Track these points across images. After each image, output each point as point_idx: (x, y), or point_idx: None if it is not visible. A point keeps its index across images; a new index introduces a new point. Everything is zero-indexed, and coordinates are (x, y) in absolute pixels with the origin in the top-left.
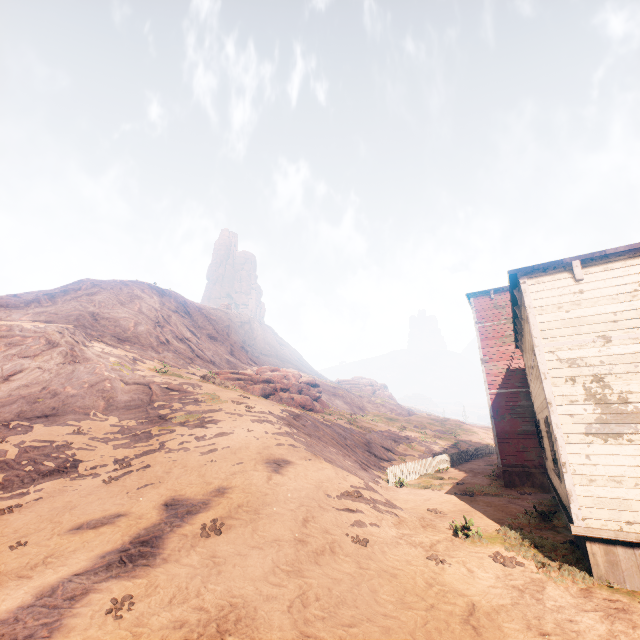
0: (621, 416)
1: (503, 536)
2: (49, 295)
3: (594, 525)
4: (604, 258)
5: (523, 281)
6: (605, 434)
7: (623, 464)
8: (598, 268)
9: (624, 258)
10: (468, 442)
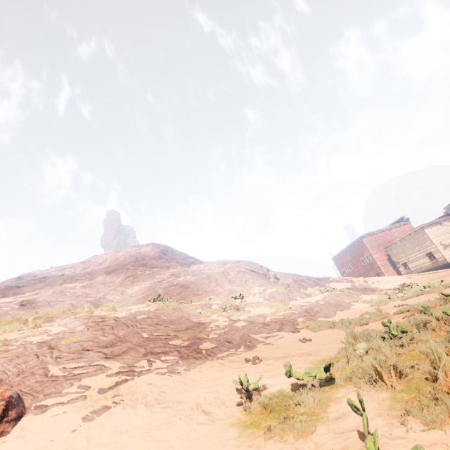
0: (445, 246)
1: None
2: (161, 252)
3: (449, 261)
4: (432, 225)
5: (423, 229)
6: (444, 249)
7: (448, 252)
8: (432, 226)
9: (434, 225)
10: None
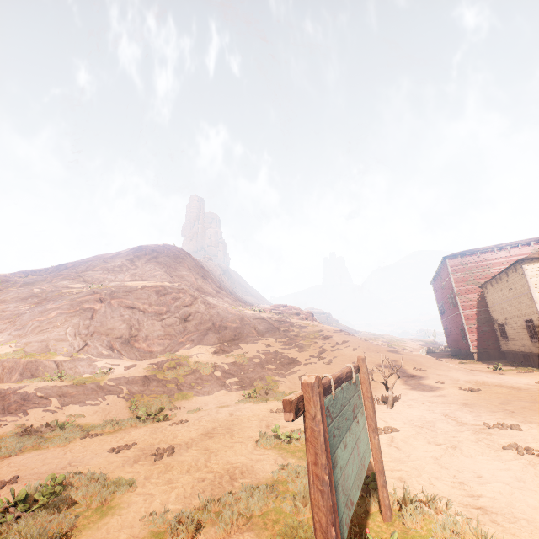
0: None
1: (512, 369)
2: (129, 260)
3: None
4: None
5: (523, 264)
6: None
7: None
8: None
9: None
10: (410, 347)
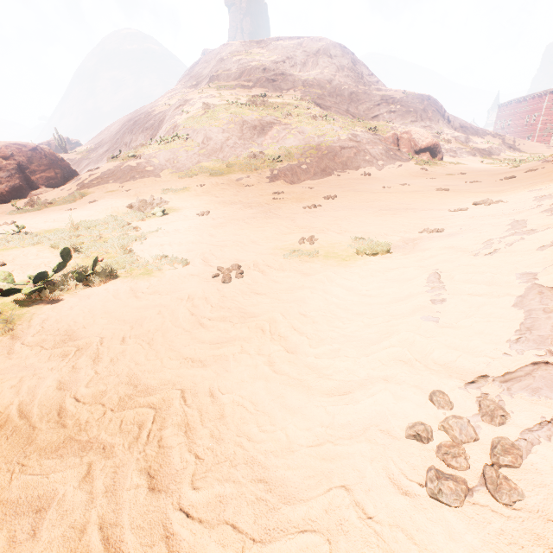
0: None
1: None
2: (352, 62)
3: None
4: None
5: None
6: None
7: None
8: None
9: None
10: None
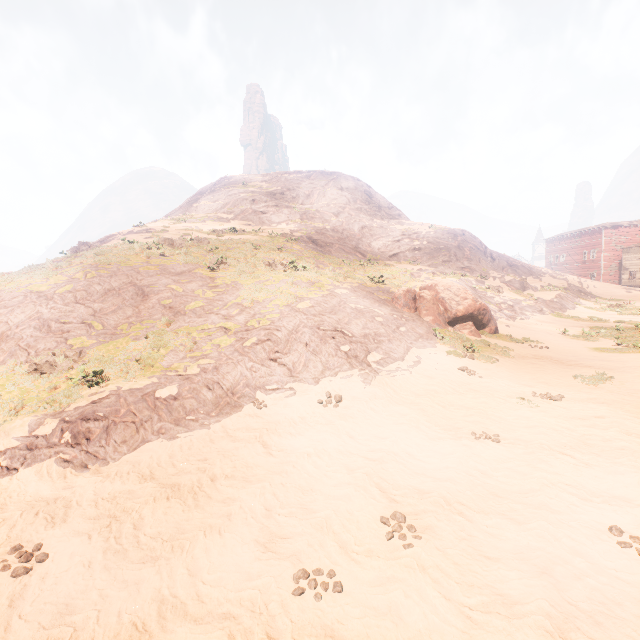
0: None
1: None
2: (367, 195)
3: None
4: None
5: None
6: None
7: None
8: None
9: None
10: None
